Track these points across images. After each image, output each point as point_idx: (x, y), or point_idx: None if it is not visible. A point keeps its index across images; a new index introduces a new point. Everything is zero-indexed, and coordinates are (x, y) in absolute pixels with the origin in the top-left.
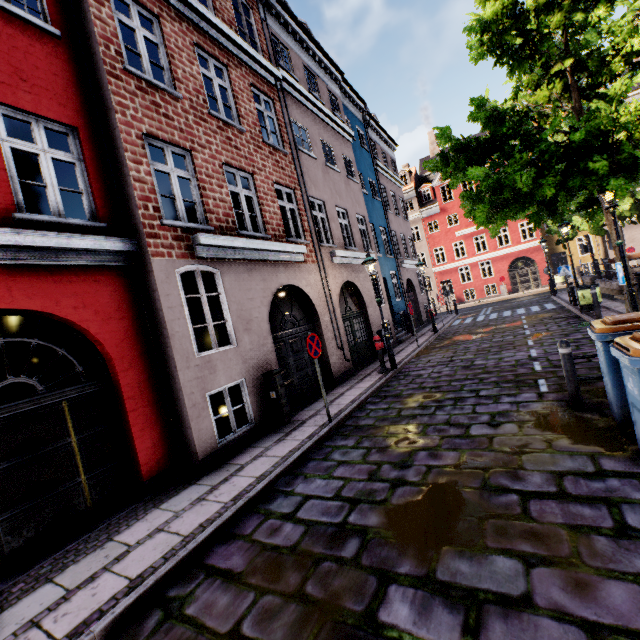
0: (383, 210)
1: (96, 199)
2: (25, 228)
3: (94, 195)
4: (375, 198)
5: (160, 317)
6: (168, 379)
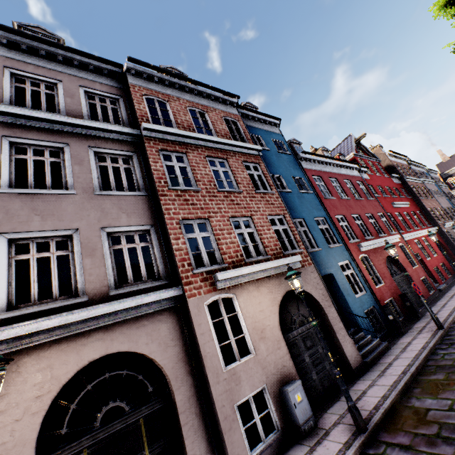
0: (449, 201)
1: (427, 221)
2: (428, 228)
3: (427, 221)
4: (446, 198)
5: (448, 239)
6: (453, 251)
